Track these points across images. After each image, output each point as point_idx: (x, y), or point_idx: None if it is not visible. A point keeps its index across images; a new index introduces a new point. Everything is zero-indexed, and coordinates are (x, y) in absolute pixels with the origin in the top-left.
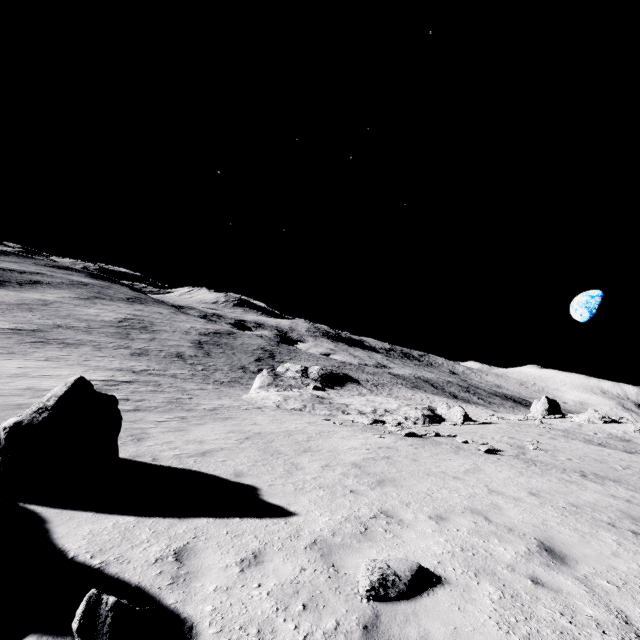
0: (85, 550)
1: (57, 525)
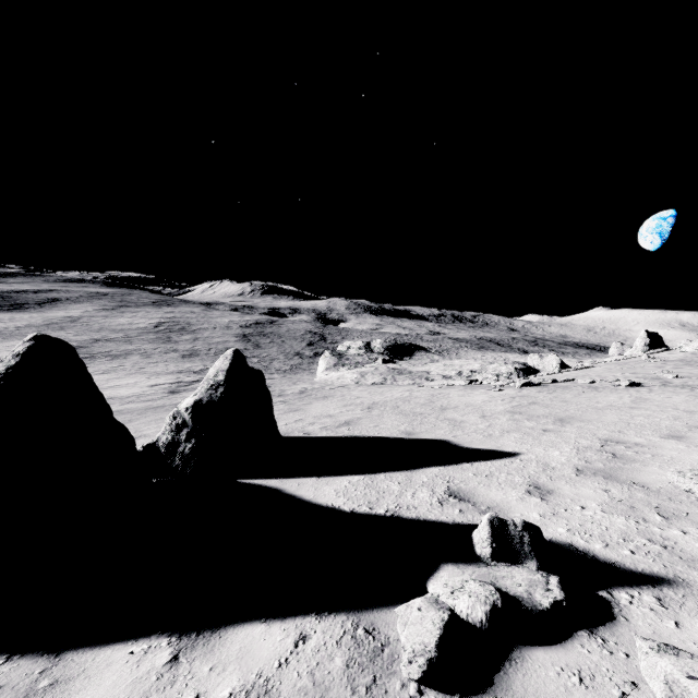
0: (354, 504)
1: (295, 490)
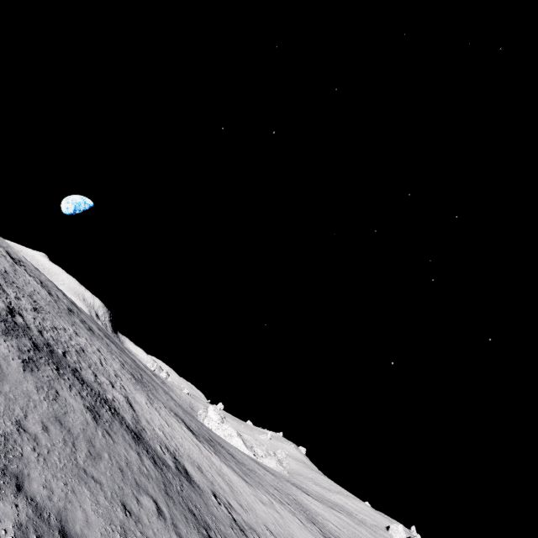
0: None
1: None
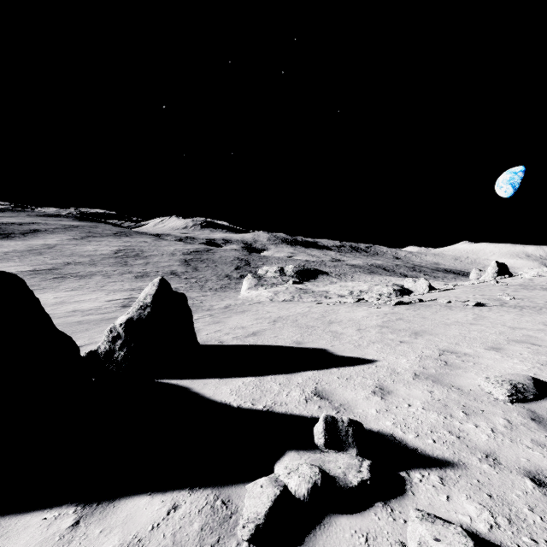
0: (242, 401)
1: (200, 389)
